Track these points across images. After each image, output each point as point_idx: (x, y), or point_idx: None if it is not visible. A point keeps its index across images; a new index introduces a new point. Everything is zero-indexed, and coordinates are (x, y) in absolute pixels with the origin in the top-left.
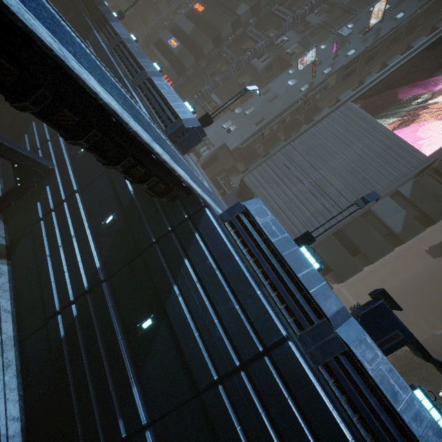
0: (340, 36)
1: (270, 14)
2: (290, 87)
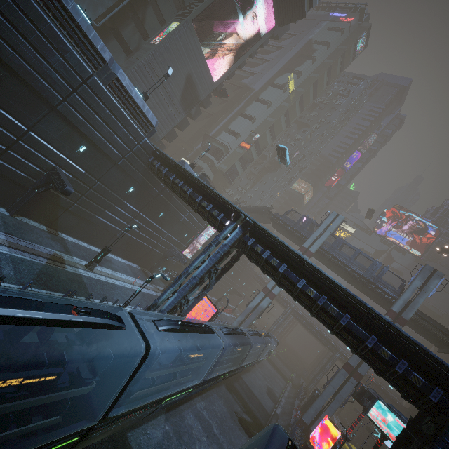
0: None
1: None
2: None
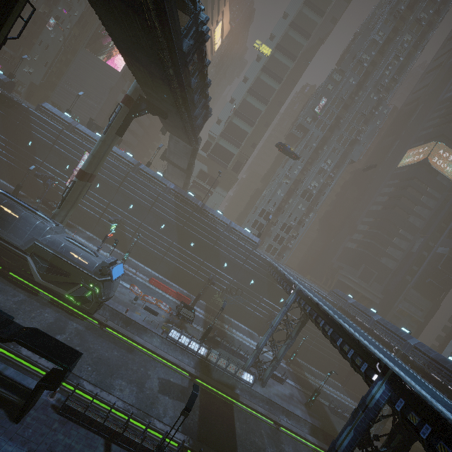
0: (66, 1)
1: None
2: (53, 38)
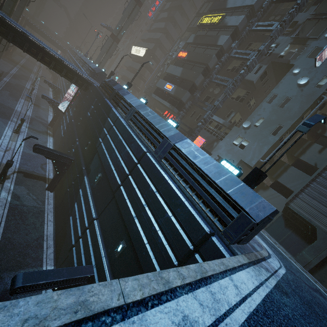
0: None
1: (249, 32)
2: (302, 86)
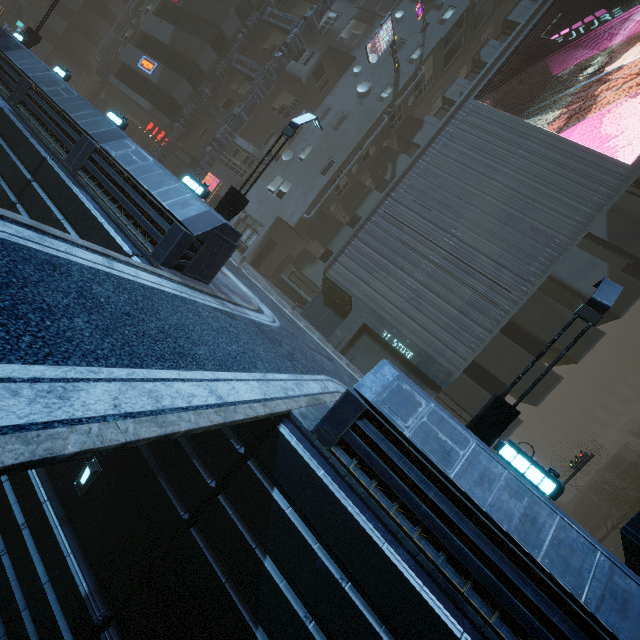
0: None
1: None
2: (362, 96)
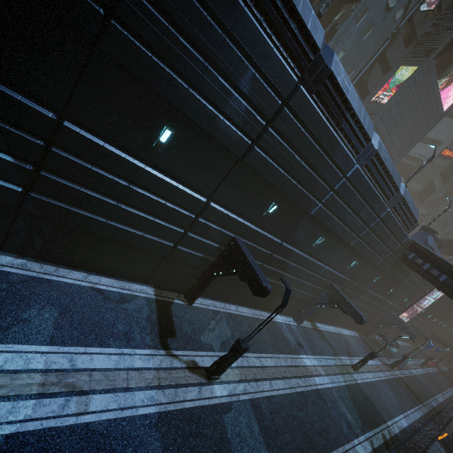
0: None
1: None
2: (388, 10)
